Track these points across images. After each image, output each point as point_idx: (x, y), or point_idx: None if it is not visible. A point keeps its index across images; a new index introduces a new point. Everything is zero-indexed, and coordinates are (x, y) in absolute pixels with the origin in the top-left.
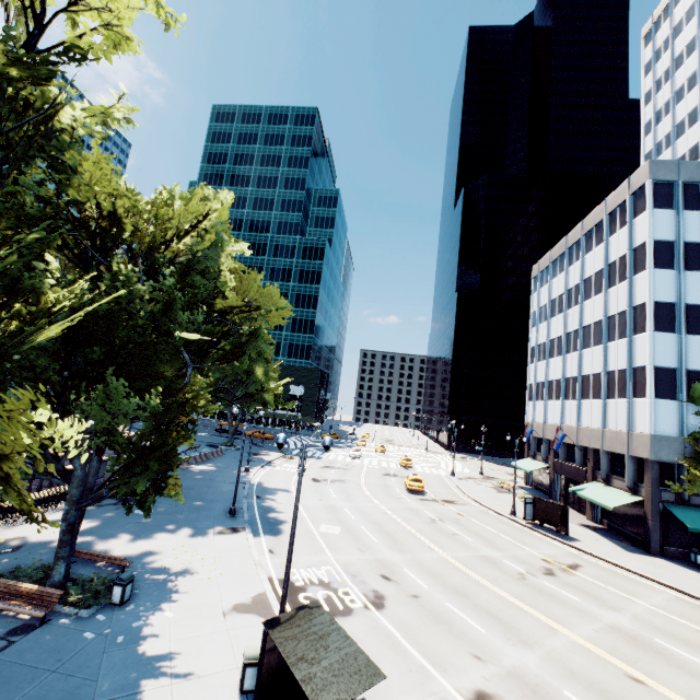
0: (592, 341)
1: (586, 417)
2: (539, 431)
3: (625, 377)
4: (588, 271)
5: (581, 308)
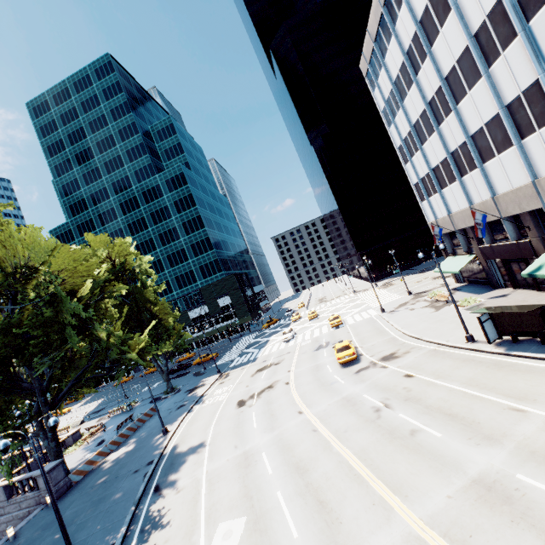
0: (465, 85)
1: (500, 180)
2: (448, 225)
3: (540, 93)
4: (420, 5)
5: (432, 59)
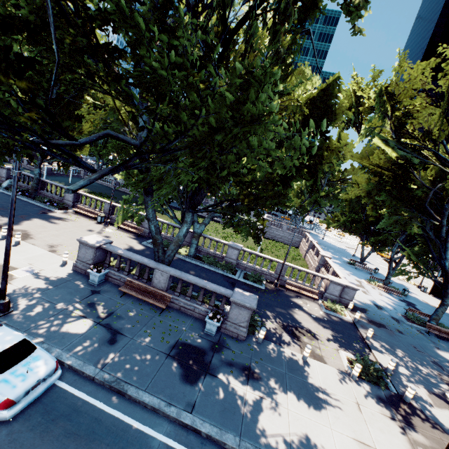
0: None
1: None
2: None
3: None
4: None
5: None
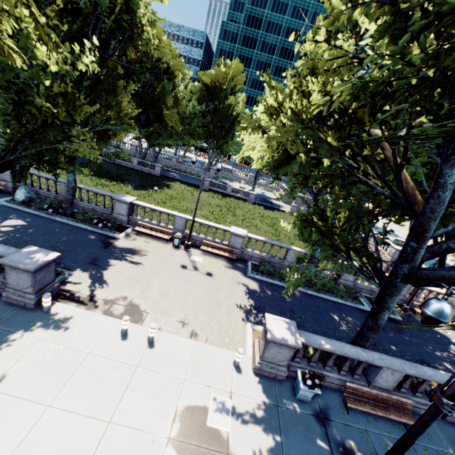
0: None
1: None
2: None
3: None
4: None
5: None
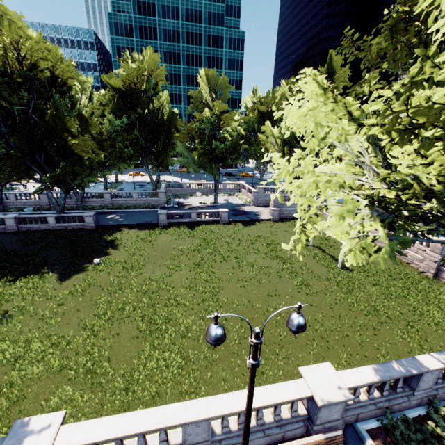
0: None
1: None
2: None
3: None
4: None
5: None
